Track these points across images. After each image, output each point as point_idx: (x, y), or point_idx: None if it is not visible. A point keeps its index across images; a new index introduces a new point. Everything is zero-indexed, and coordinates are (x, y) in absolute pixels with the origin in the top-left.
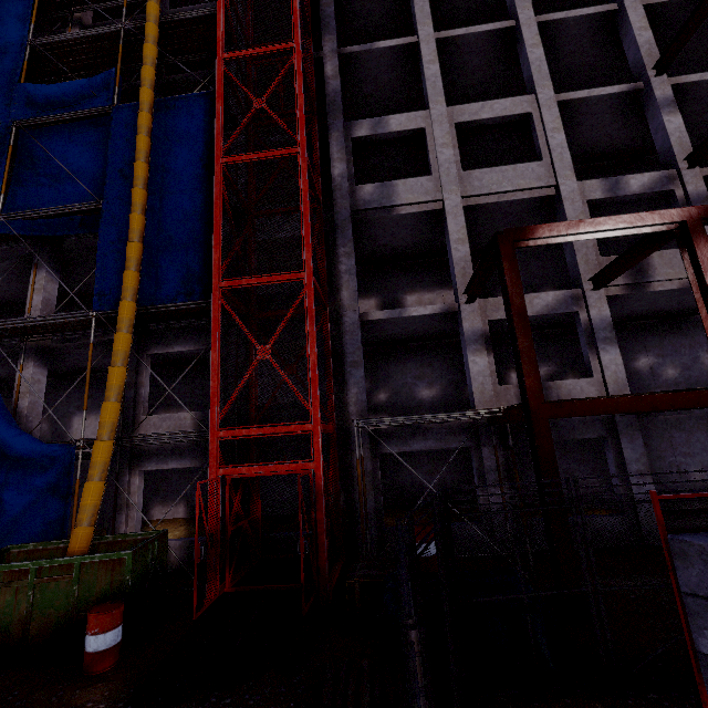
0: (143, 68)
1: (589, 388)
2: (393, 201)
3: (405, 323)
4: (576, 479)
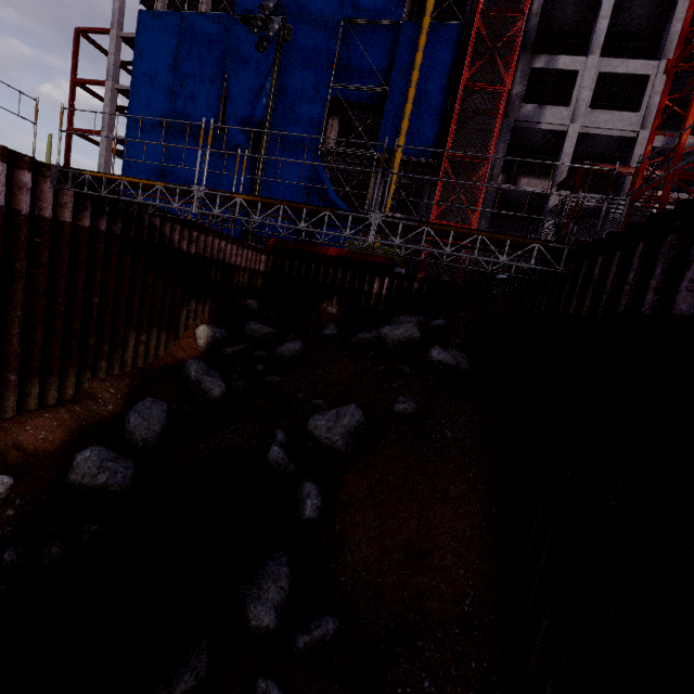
0: (429, 1)
1: None
2: (540, 120)
3: (518, 195)
4: None
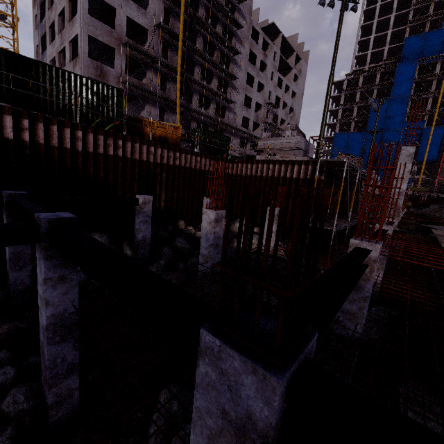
0: (433, 123)
1: None
2: None
3: None
4: None
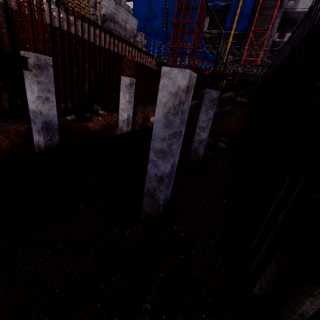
0: None
1: None
2: (296, 7)
3: (282, 42)
4: None
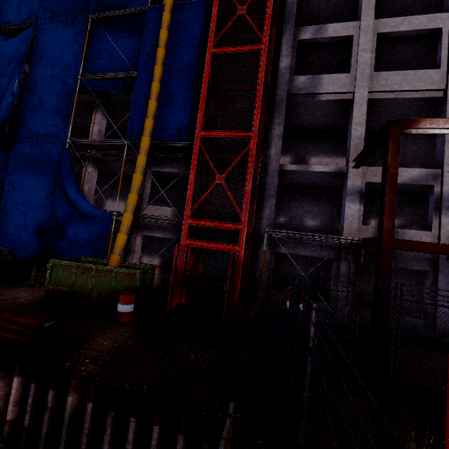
0: None
1: (426, 238)
2: (317, 90)
3: (307, 175)
4: (403, 284)
